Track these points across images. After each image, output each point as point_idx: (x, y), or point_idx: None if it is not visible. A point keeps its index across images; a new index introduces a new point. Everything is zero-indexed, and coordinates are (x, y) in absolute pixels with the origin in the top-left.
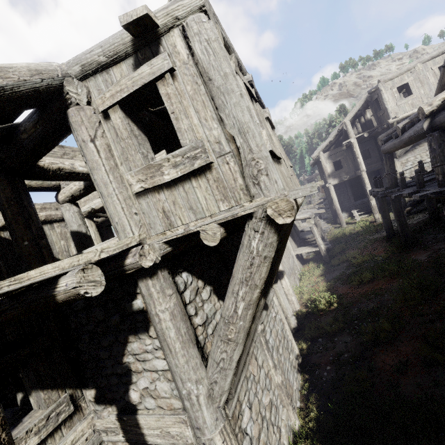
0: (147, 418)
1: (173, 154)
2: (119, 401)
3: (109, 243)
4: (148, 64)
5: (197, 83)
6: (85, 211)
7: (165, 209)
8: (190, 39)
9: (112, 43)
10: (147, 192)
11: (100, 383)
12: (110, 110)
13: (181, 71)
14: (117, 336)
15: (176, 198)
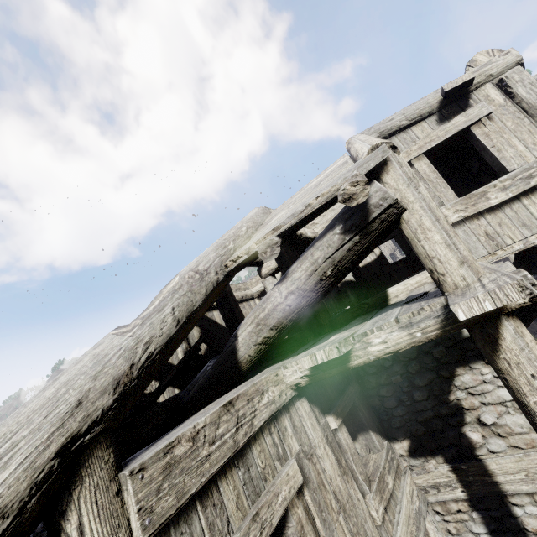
0: (502, 461)
1: (500, 179)
2: (446, 449)
3: (423, 275)
4: (462, 115)
5: (519, 118)
6: (257, 291)
7: (489, 232)
8: (512, 86)
9: (416, 109)
10: (463, 221)
11: (416, 431)
12: (413, 160)
13: (497, 113)
14: (439, 371)
15: (502, 219)
